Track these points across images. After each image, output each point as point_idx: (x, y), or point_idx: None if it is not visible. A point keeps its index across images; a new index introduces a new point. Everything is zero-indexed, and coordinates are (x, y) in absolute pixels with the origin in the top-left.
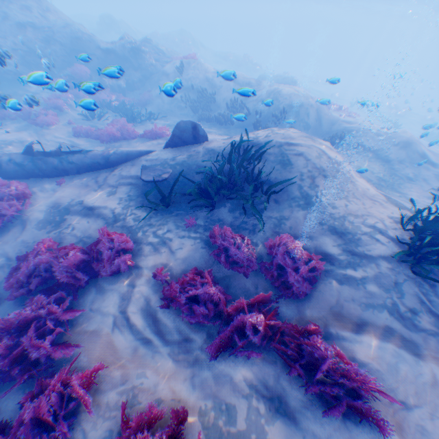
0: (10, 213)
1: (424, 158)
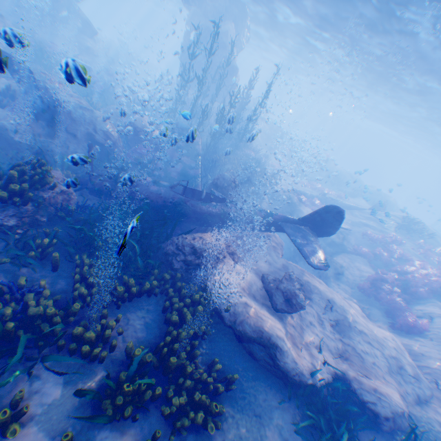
0: None
1: None
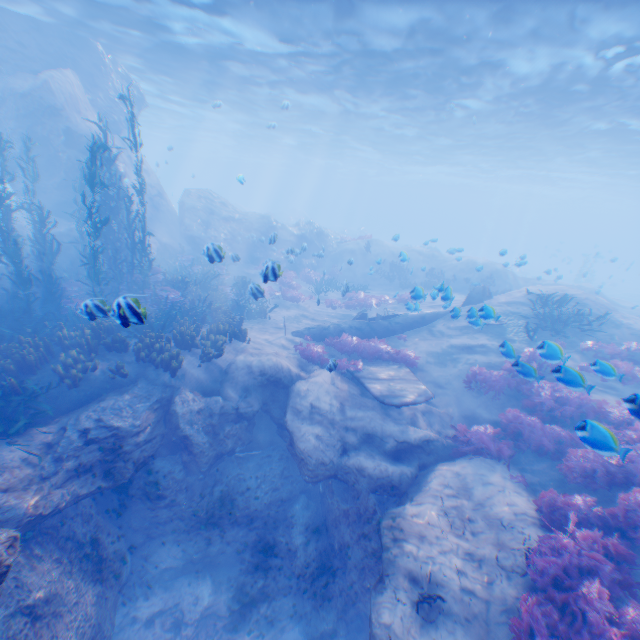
0: (410, 358)
1: (611, 302)
